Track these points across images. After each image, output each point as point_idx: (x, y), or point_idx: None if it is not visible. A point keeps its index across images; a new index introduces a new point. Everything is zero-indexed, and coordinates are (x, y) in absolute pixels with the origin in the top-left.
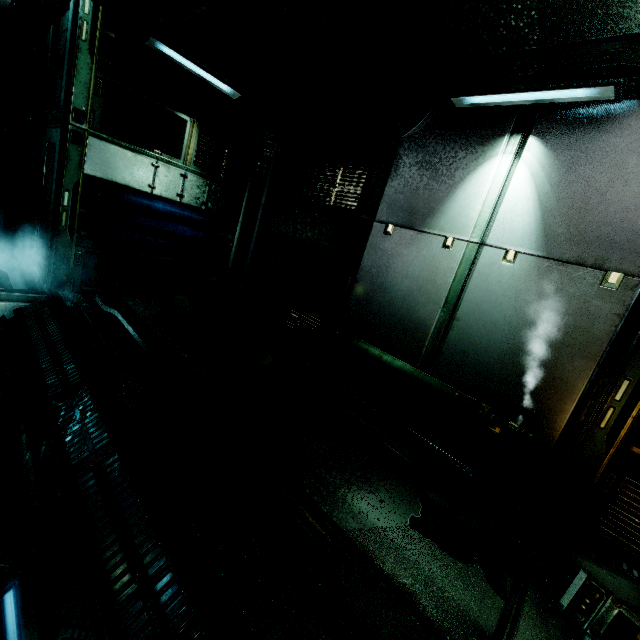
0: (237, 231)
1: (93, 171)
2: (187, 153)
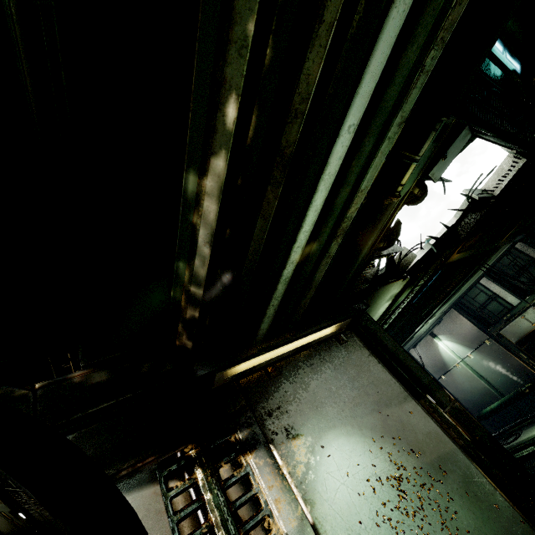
0: None
1: None
2: None
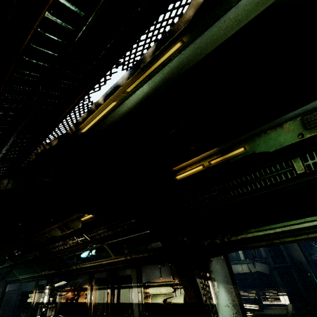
0: None
1: None
2: None
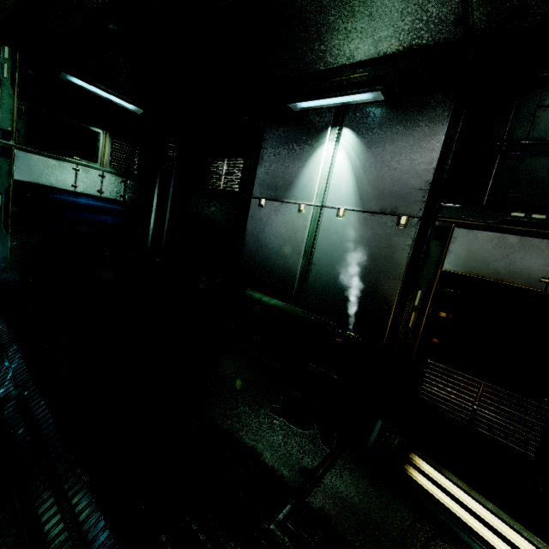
0: (152, 216)
1: (22, 177)
2: (103, 158)
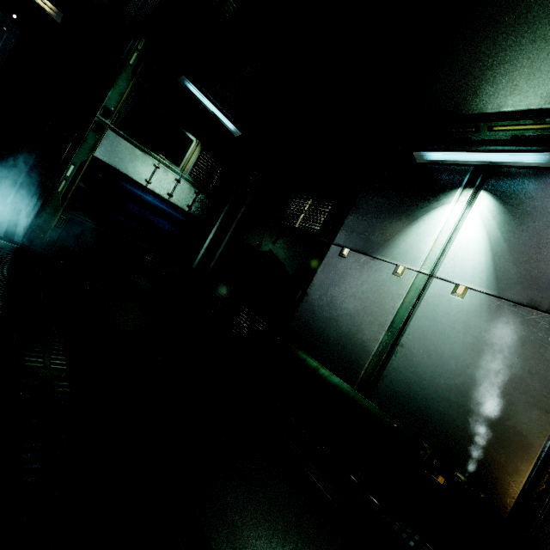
0: (210, 236)
1: (102, 156)
2: (186, 164)
